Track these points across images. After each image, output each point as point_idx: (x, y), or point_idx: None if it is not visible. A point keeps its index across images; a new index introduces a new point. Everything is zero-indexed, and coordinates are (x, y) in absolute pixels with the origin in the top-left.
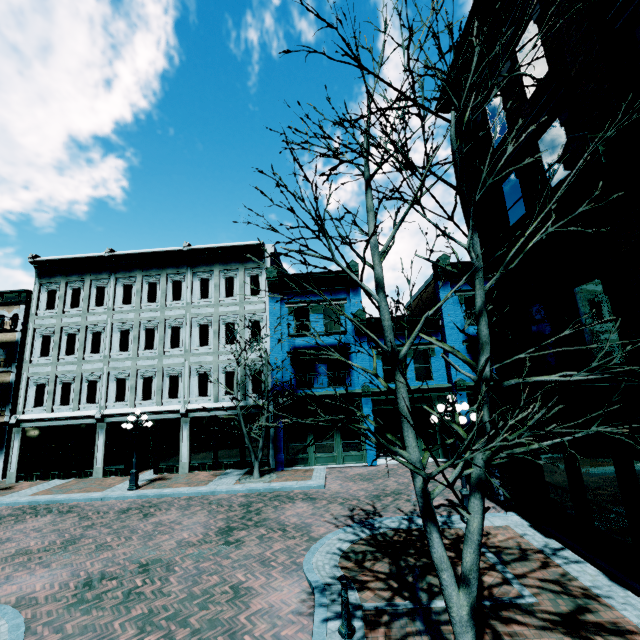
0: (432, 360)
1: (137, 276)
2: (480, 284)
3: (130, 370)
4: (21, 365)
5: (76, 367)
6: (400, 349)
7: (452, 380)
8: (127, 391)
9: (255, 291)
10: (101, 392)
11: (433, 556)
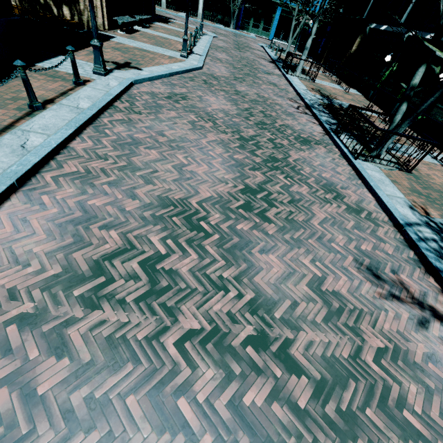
0: None
1: None
2: None
3: None
4: None
5: None
6: None
7: (316, 11)
8: None
9: None
10: None
11: (290, 34)
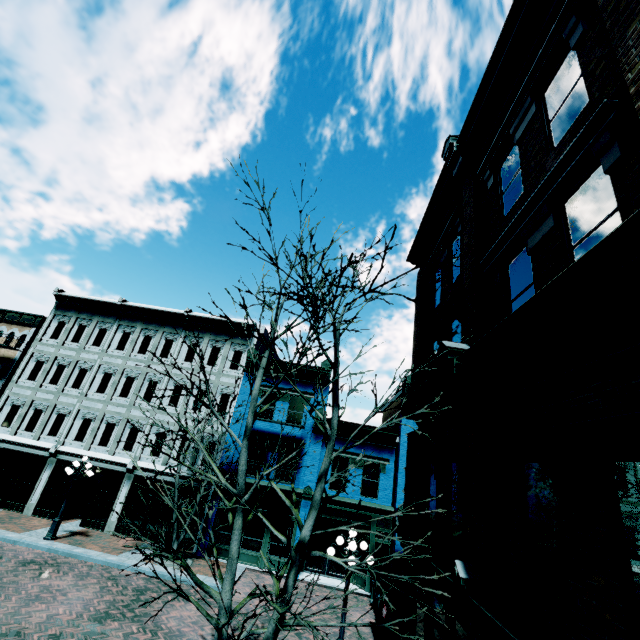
0: (381, 477)
1: (137, 327)
2: (328, 452)
3: (99, 412)
4: (9, 381)
5: (53, 397)
6: (352, 457)
7: (396, 504)
8: (88, 432)
9: (235, 365)
10: (65, 427)
11: None
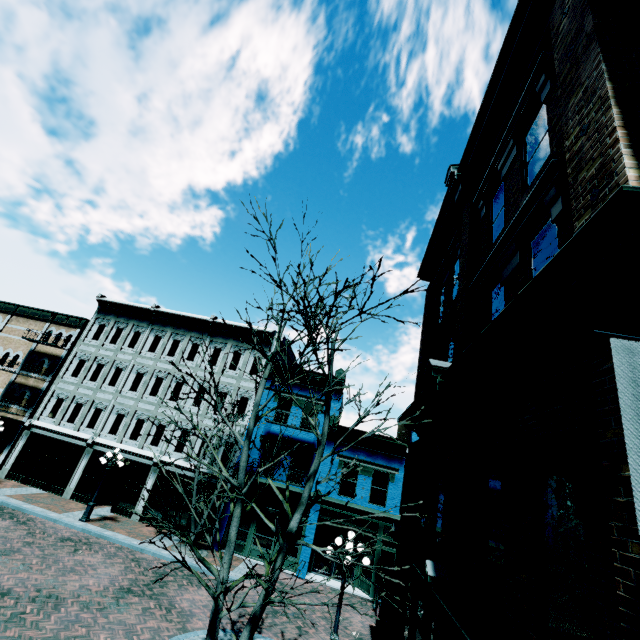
0: (390, 486)
1: (168, 331)
2: (318, 455)
3: (131, 409)
4: (56, 377)
5: (92, 393)
6: (362, 465)
7: None
8: (121, 426)
9: (254, 370)
10: (101, 421)
11: None
